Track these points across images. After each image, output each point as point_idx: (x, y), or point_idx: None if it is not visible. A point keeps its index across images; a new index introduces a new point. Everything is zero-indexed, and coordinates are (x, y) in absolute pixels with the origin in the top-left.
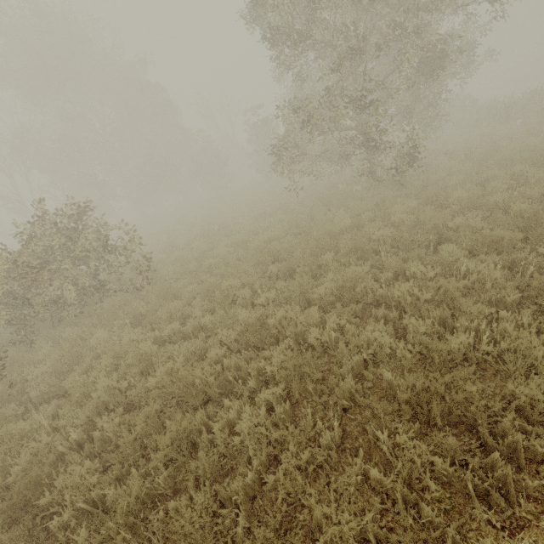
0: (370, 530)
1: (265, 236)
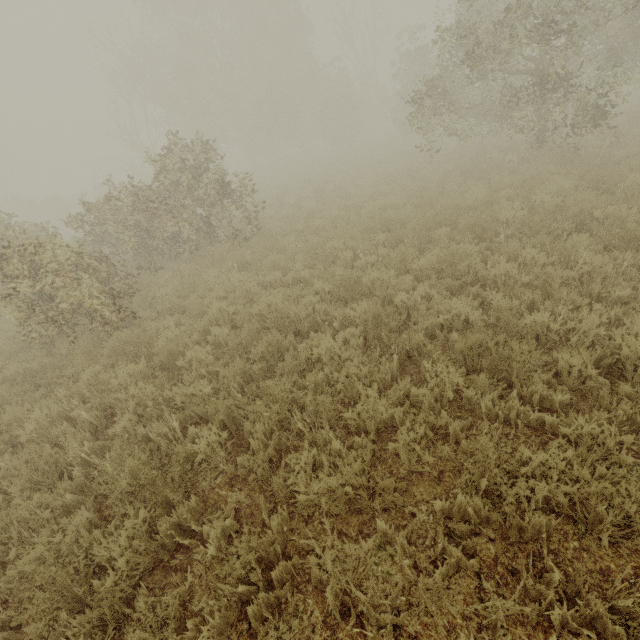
0: (397, 415)
1: (382, 203)
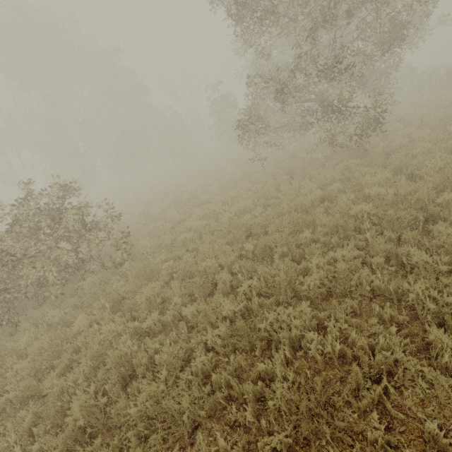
0: None
1: (236, 208)
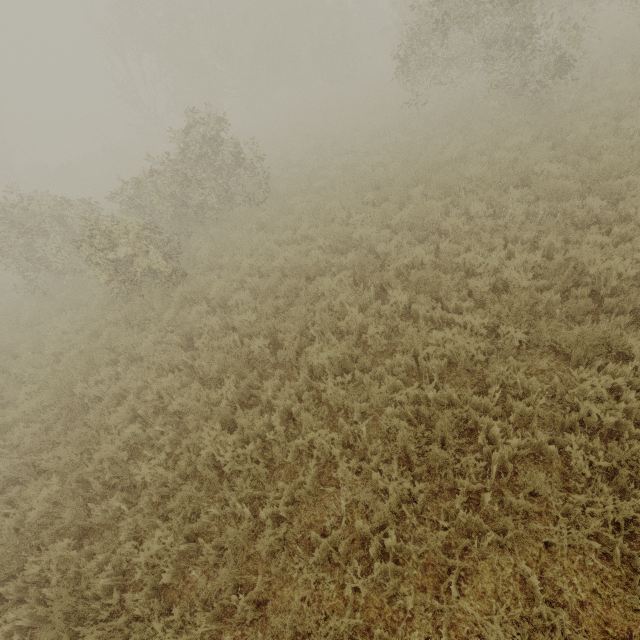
0: (370, 322)
1: (373, 161)
